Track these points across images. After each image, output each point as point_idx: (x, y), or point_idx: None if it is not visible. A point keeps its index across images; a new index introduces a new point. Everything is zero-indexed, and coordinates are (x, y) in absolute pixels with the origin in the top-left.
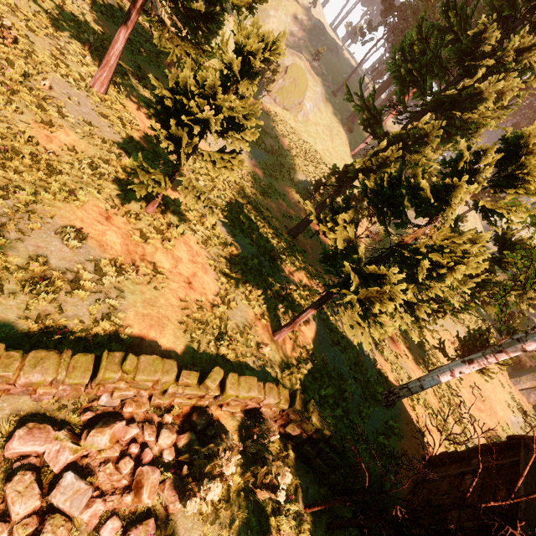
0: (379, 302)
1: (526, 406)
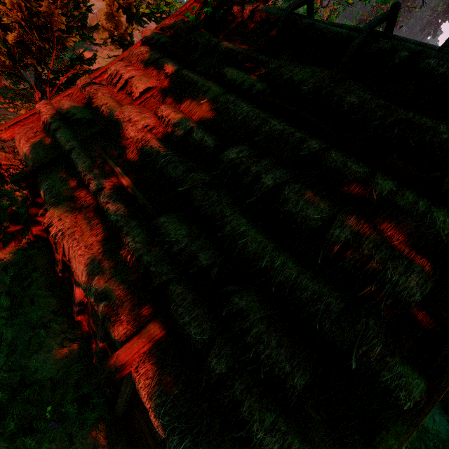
0: (2, 53)
1: None
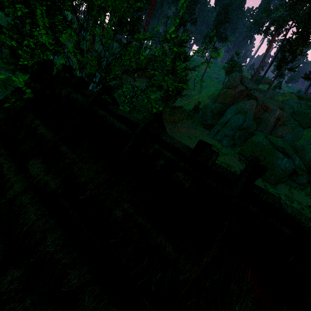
0: None
1: (215, 143)
